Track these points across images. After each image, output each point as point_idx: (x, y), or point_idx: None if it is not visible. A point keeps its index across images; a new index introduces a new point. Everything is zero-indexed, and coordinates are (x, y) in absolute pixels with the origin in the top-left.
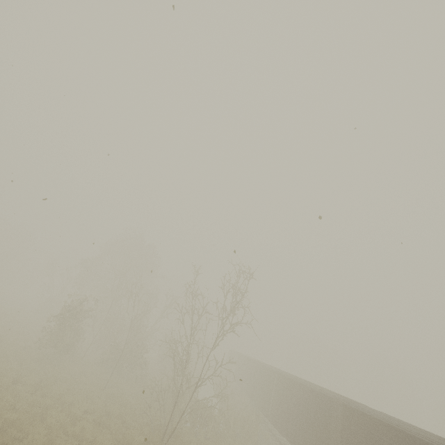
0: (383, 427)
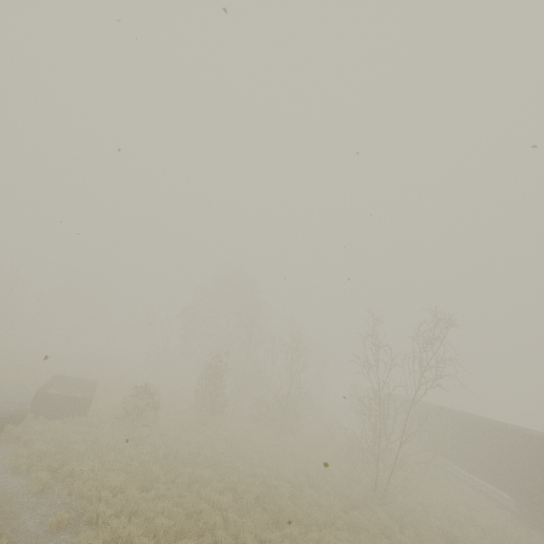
0: None
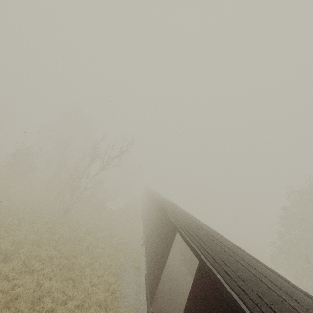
0: (162, 209)
